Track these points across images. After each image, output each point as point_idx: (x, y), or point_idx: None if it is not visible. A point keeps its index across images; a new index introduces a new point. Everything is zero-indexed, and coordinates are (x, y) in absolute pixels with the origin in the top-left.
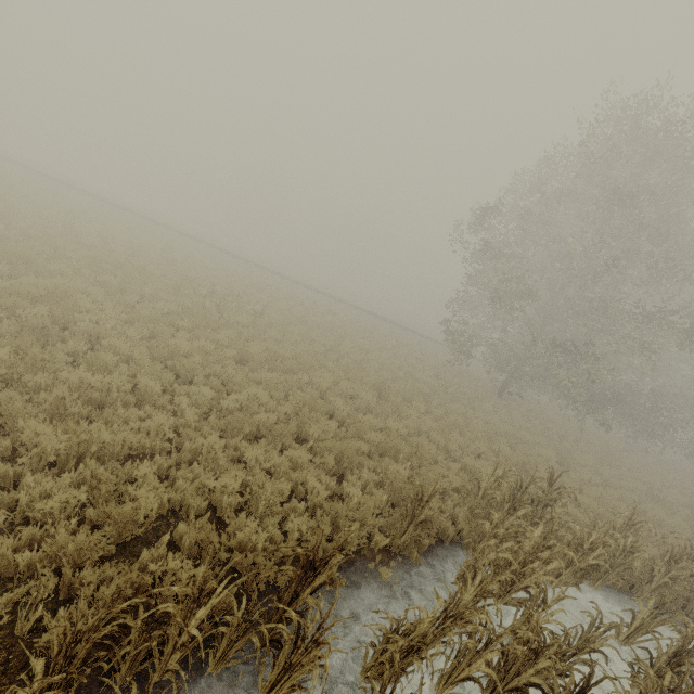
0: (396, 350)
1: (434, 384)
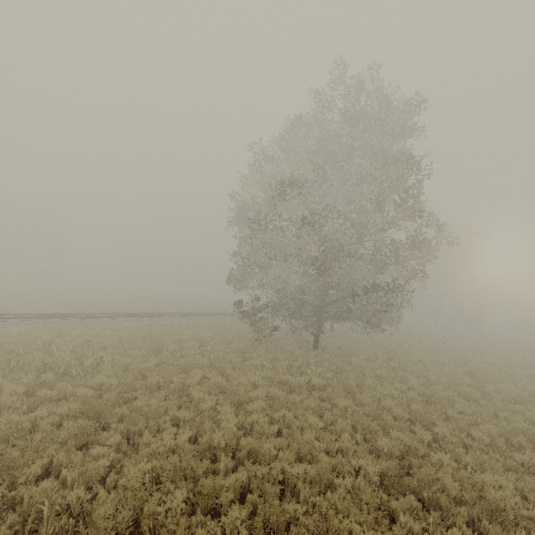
0: (227, 358)
1: (320, 383)
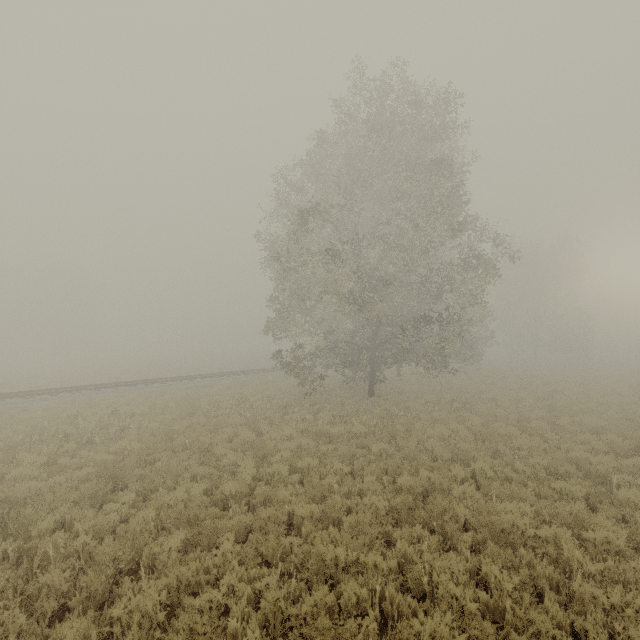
0: (263, 414)
1: (361, 431)
